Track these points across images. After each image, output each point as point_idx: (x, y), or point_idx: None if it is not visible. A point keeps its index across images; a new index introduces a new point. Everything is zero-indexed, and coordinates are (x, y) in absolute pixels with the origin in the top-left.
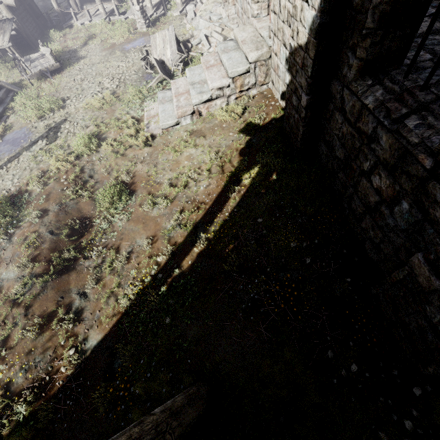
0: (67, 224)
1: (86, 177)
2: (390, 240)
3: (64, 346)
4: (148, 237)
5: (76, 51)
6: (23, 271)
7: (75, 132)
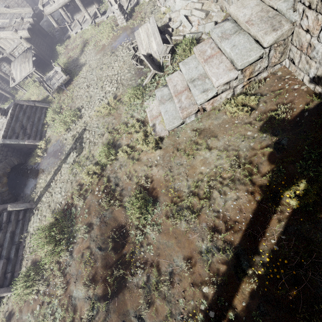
0: (109, 236)
1: (113, 186)
2: None
3: None
4: (185, 257)
5: (78, 60)
6: (87, 292)
7: (95, 141)
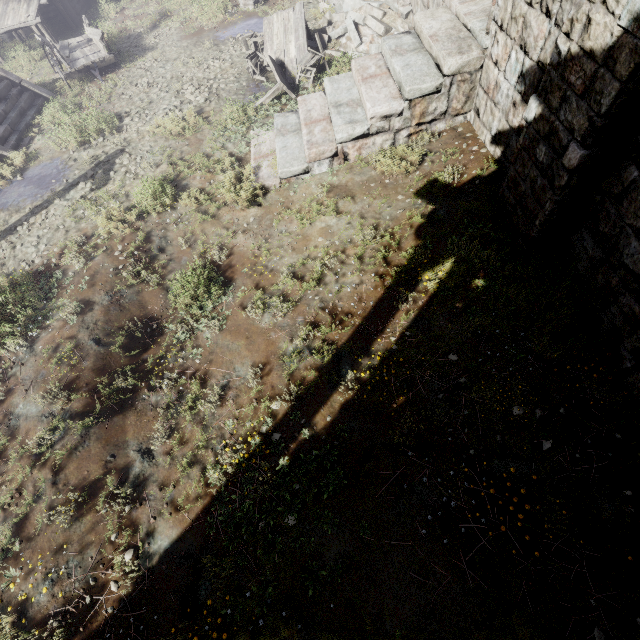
0: (123, 327)
1: (154, 250)
2: None
3: (115, 542)
4: (256, 364)
5: (140, 38)
6: (51, 405)
7: (138, 172)
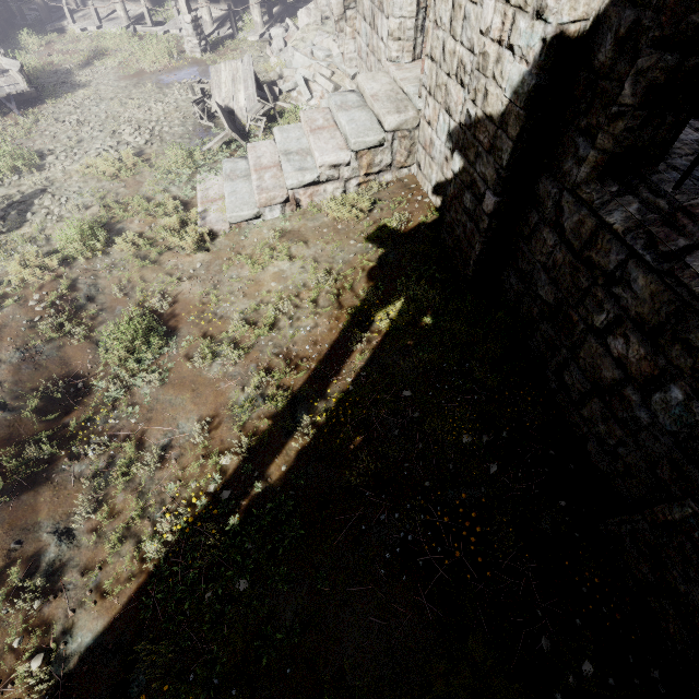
0: (38, 388)
1: (80, 299)
2: (641, 444)
3: (18, 649)
4: (203, 418)
5: (70, 74)
6: None
7: (63, 214)
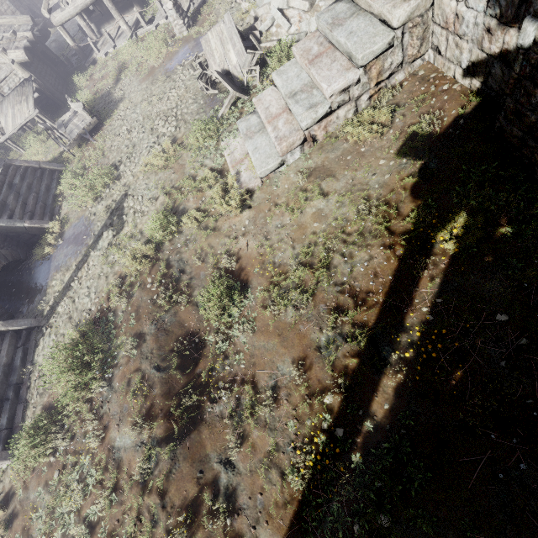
0: (173, 349)
1: (176, 274)
2: None
3: None
4: (295, 360)
5: (110, 94)
6: (140, 435)
7: (143, 210)
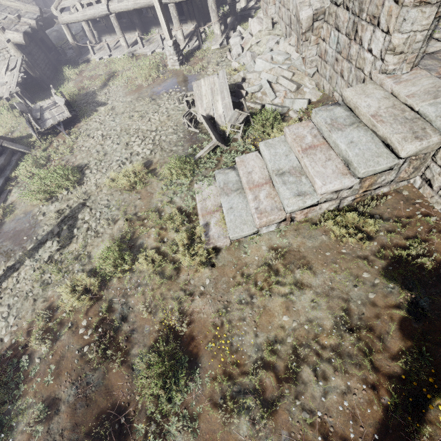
0: (90, 432)
1: (116, 321)
2: None
3: None
4: None
5: (95, 95)
6: None
7: (98, 229)
